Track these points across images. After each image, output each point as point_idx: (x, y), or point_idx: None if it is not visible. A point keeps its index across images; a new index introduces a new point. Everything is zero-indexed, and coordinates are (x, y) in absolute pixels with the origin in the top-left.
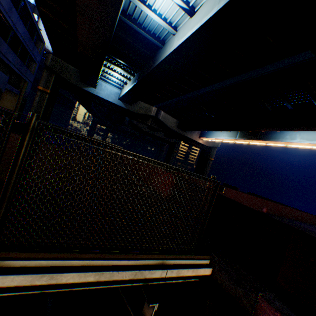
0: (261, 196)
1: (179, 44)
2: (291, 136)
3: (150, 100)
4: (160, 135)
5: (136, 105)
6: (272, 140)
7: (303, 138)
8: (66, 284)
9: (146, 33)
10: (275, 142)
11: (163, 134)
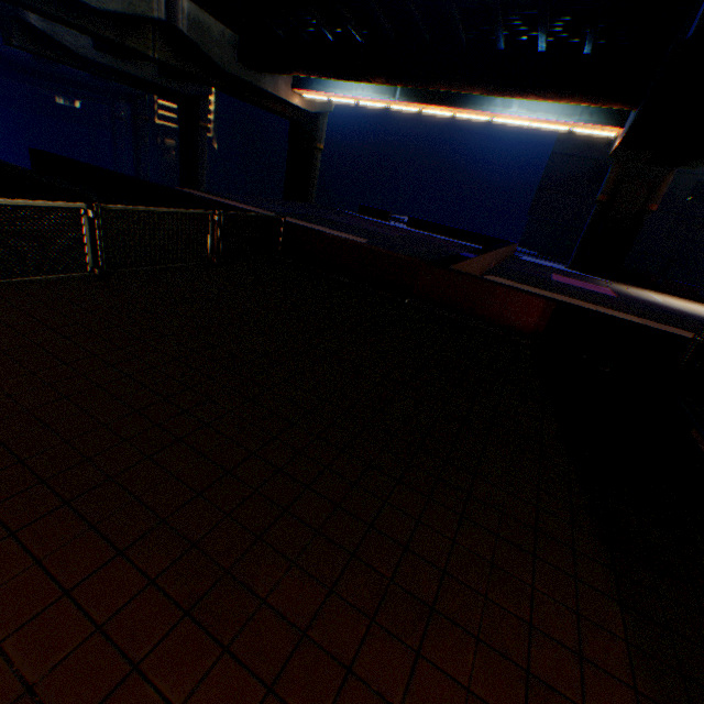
0: (433, 223)
1: None
2: (504, 100)
3: None
4: (146, 72)
5: None
6: (471, 109)
7: (524, 106)
8: None
9: None
10: (475, 113)
11: (156, 67)
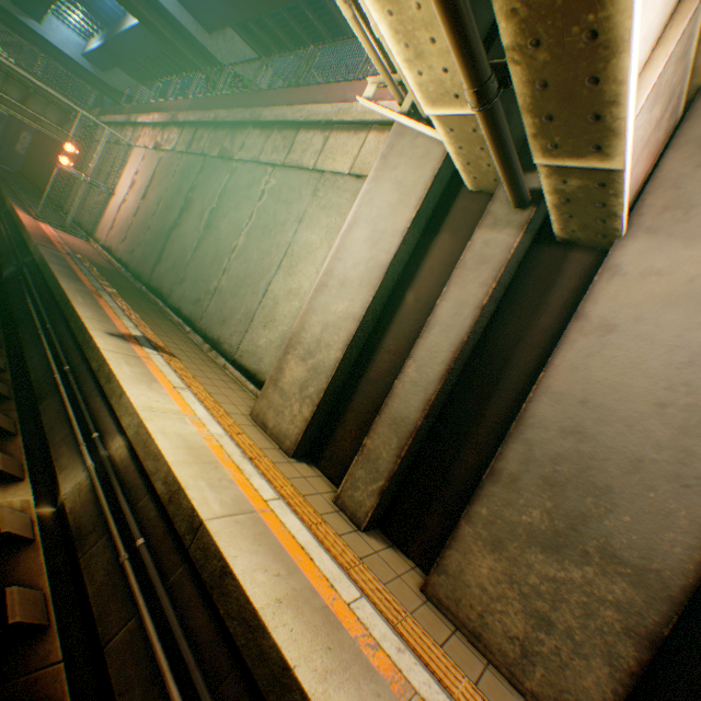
0: None
1: (131, 28)
2: None
3: (138, 76)
4: None
5: (115, 77)
6: None
7: None
8: (51, 99)
9: None
10: None
11: None
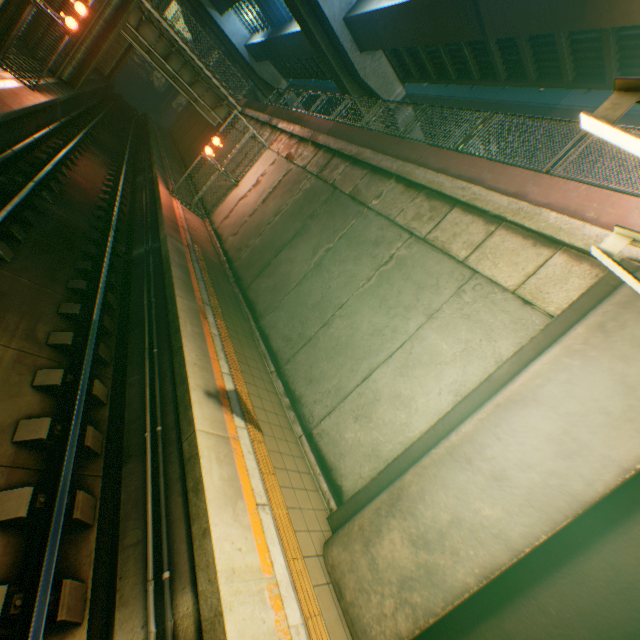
0: None
1: (292, 33)
2: None
3: (282, 69)
4: None
5: (264, 67)
6: None
7: None
8: (213, 87)
9: (280, 5)
10: None
11: None
